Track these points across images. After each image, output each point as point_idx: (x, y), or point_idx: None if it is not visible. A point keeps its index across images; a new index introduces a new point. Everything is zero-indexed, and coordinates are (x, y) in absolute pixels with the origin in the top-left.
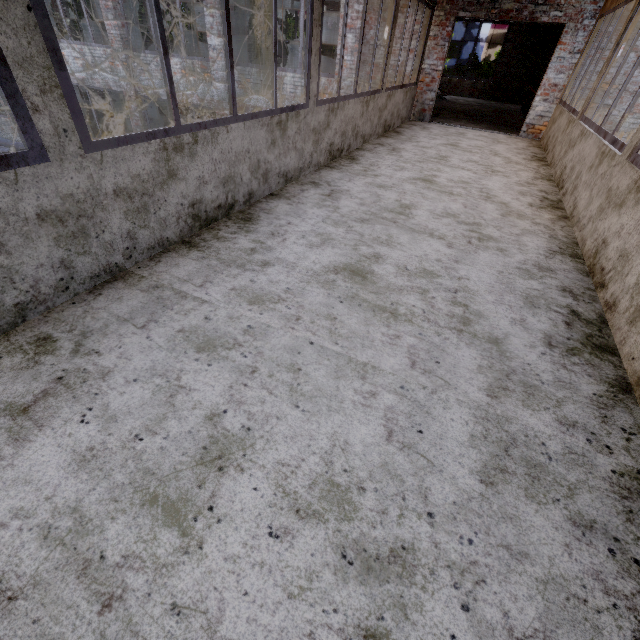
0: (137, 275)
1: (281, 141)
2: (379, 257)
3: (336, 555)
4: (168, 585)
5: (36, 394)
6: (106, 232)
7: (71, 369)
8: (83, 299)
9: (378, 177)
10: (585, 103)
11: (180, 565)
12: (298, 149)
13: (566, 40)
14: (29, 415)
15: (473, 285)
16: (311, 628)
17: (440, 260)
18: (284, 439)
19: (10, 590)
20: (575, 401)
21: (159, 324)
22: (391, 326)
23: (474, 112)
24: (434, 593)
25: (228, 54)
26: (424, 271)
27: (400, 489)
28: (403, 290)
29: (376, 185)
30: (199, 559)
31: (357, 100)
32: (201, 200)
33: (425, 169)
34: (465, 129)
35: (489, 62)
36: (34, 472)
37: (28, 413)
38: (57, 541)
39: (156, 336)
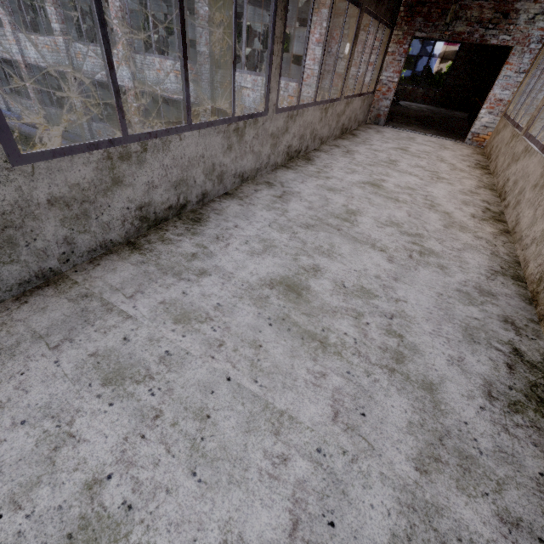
0: (71, 280)
1: (238, 146)
2: (318, 270)
3: None
4: None
5: None
6: (38, 240)
7: None
8: (6, 307)
9: (329, 179)
10: (530, 121)
11: None
12: (255, 152)
13: (513, 61)
14: None
15: (410, 309)
16: None
17: (379, 276)
18: (167, 527)
19: None
20: (519, 484)
21: (73, 344)
22: (318, 360)
23: (425, 118)
24: None
25: (183, 68)
26: (361, 289)
27: None
28: (337, 312)
29: (326, 188)
30: None
31: (316, 107)
32: (150, 203)
33: (375, 173)
34: (415, 134)
35: (441, 73)
36: None
37: None
38: None
39: (65, 360)
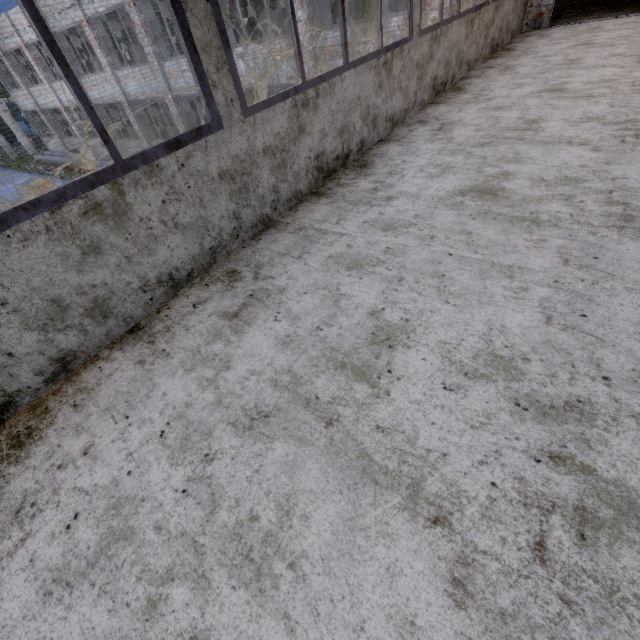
0: (283, 223)
1: (387, 83)
2: (508, 174)
3: (509, 403)
4: (370, 415)
5: (239, 306)
6: (259, 187)
7: (257, 289)
8: (249, 244)
9: (492, 100)
10: None
11: (375, 404)
12: (403, 89)
13: None
14: (239, 318)
15: (633, 183)
16: (496, 448)
17: (585, 165)
18: (441, 326)
19: (263, 412)
20: None
21: (311, 254)
22: (534, 232)
23: None
24: (619, 434)
25: (340, 1)
26: (565, 179)
27: (568, 359)
28: (542, 200)
29: (491, 108)
30: (389, 401)
31: (461, 21)
32: (323, 152)
33: (550, 79)
34: (601, 21)
35: None
36: (255, 350)
37: (238, 317)
38: (283, 388)
39: (311, 263)
